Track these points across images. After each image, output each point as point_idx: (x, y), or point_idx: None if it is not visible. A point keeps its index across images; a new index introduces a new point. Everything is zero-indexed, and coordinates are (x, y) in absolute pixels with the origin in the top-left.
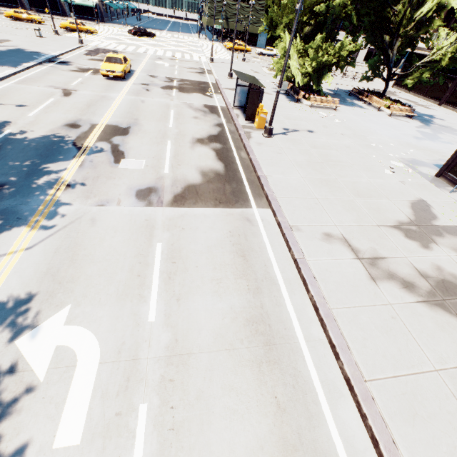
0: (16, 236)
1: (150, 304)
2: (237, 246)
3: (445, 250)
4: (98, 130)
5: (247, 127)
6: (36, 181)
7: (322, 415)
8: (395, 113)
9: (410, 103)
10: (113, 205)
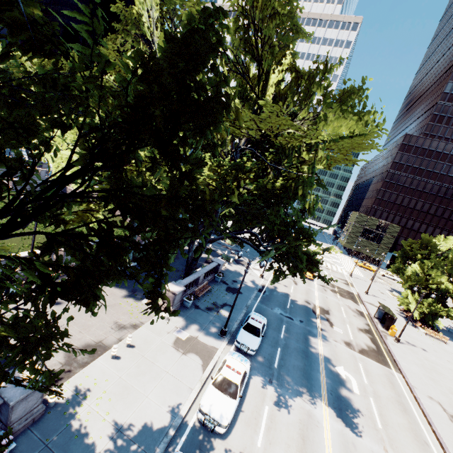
0: (317, 340)
1: (364, 378)
2: (388, 379)
3: None
4: (317, 308)
5: (384, 332)
6: (311, 323)
7: (423, 432)
8: None
9: None
10: (339, 343)
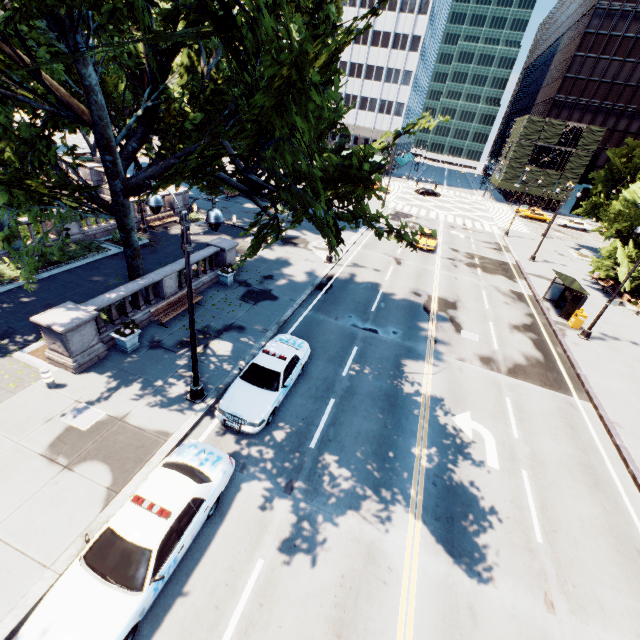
0: (423, 365)
1: (512, 429)
2: (565, 419)
3: None
4: (434, 301)
5: (560, 324)
6: (416, 333)
7: (635, 526)
8: None
9: None
10: (468, 363)
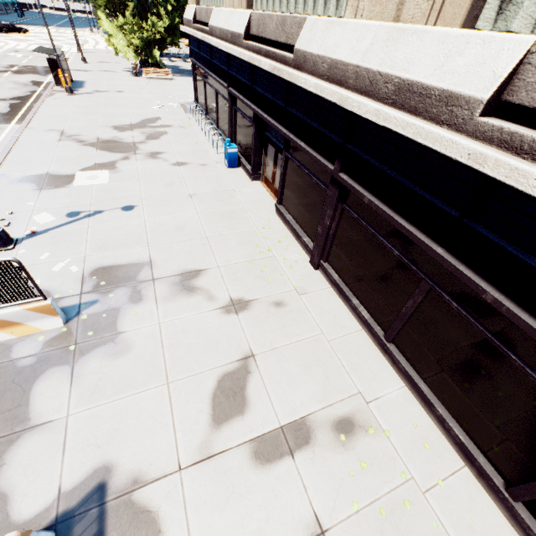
0: None
1: None
2: None
3: (134, 132)
4: None
5: (57, 91)
6: None
7: None
8: None
9: None
10: None
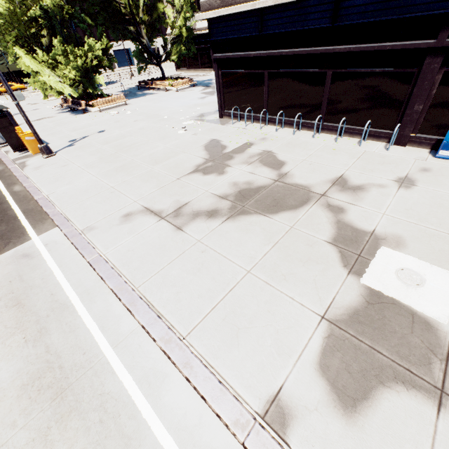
0: None
1: None
2: (7, 298)
3: (237, 167)
4: None
5: (20, 158)
6: None
7: (144, 425)
8: (181, 88)
9: (193, 77)
10: None
